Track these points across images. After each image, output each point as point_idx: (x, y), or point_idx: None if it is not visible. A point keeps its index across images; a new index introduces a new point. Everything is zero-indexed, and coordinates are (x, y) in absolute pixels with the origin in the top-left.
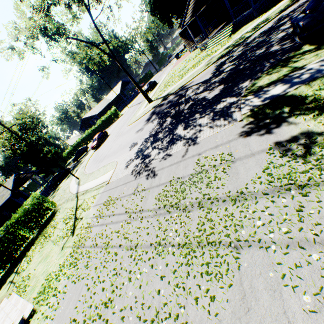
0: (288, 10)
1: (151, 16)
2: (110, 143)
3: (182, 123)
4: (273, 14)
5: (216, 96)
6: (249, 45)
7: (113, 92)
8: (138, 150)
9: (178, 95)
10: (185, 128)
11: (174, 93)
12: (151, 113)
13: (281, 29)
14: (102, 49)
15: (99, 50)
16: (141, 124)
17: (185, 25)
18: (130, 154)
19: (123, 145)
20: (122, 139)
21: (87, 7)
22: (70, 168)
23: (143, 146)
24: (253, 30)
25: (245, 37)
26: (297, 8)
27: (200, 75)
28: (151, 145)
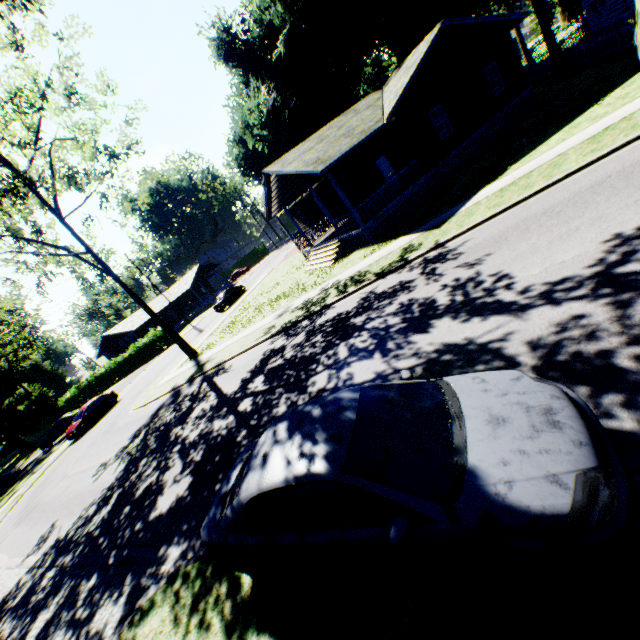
0: (384, 284)
1: (241, 177)
2: (87, 445)
3: (71, 583)
4: (374, 268)
5: (152, 528)
6: (307, 342)
7: (181, 283)
8: (8, 595)
9: (194, 397)
10: (38, 635)
11: (204, 377)
12: (158, 407)
13: (339, 349)
14: (88, 260)
15: (83, 261)
16: (126, 437)
17: (274, 216)
18: (5, 585)
19: (62, 497)
20: (85, 464)
21: (44, 200)
22: (20, 470)
23: (26, 578)
24: (342, 288)
25: (325, 303)
26: (388, 294)
27: (245, 357)
28: (9, 614)
